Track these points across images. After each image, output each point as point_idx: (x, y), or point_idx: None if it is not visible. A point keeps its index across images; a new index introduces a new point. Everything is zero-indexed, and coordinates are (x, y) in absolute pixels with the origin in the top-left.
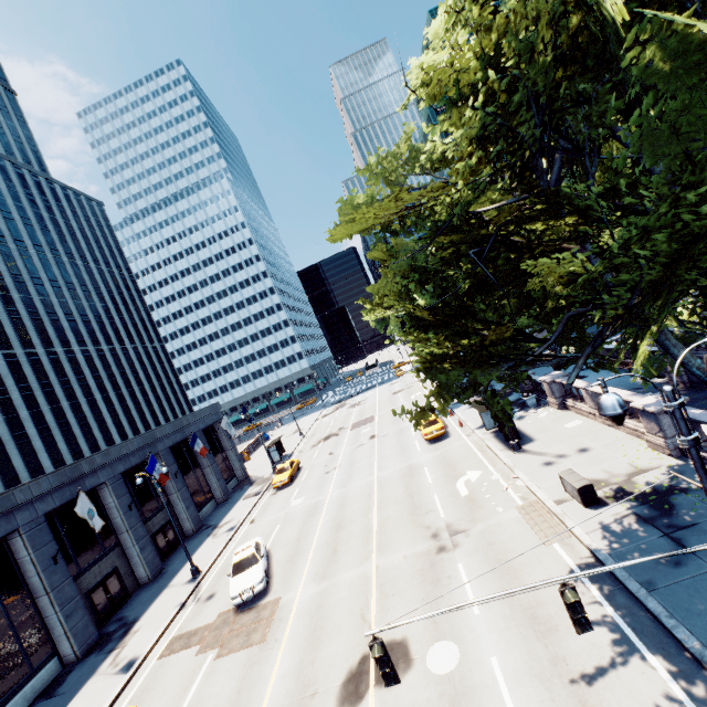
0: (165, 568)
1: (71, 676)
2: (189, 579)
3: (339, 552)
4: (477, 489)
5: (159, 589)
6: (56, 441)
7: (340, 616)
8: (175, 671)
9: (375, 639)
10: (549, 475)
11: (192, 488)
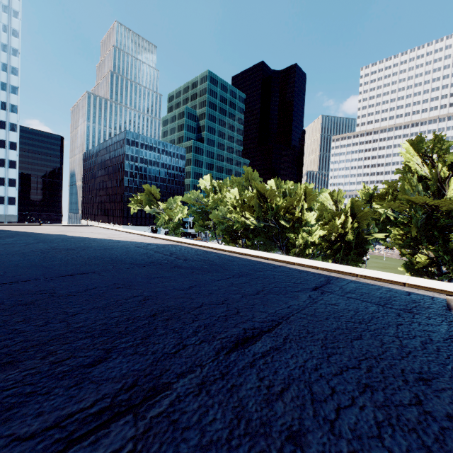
0: None
1: None
2: None
3: None
4: None
5: None
6: None
7: None
8: None
9: None
10: None
11: None
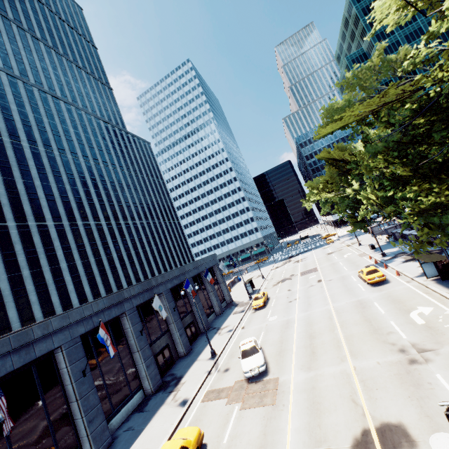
0: (192, 349)
1: (150, 402)
2: (209, 357)
3: (317, 353)
4: (433, 320)
5: (191, 360)
6: (128, 271)
7: (333, 397)
8: (214, 411)
9: None
10: None
11: (203, 304)
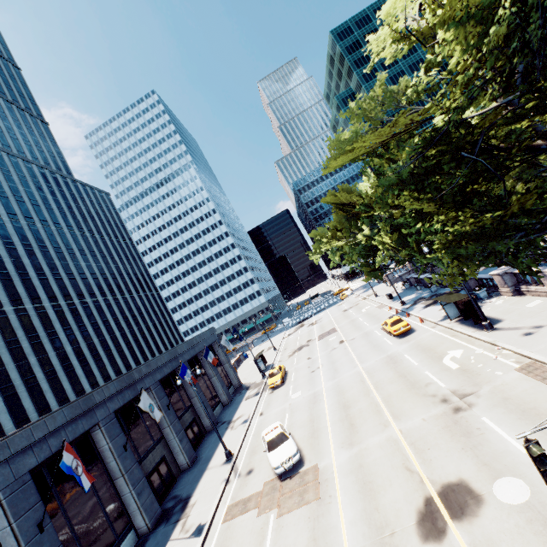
0: (198, 456)
1: (148, 544)
2: (224, 461)
3: (356, 425)
4: (466, 362)
5: (200, 471)
6: (92, 369)
7: (385, 471)
8: (243, 530)
9: (527, 440)
10: (535, 342)
11: (205, 394)
